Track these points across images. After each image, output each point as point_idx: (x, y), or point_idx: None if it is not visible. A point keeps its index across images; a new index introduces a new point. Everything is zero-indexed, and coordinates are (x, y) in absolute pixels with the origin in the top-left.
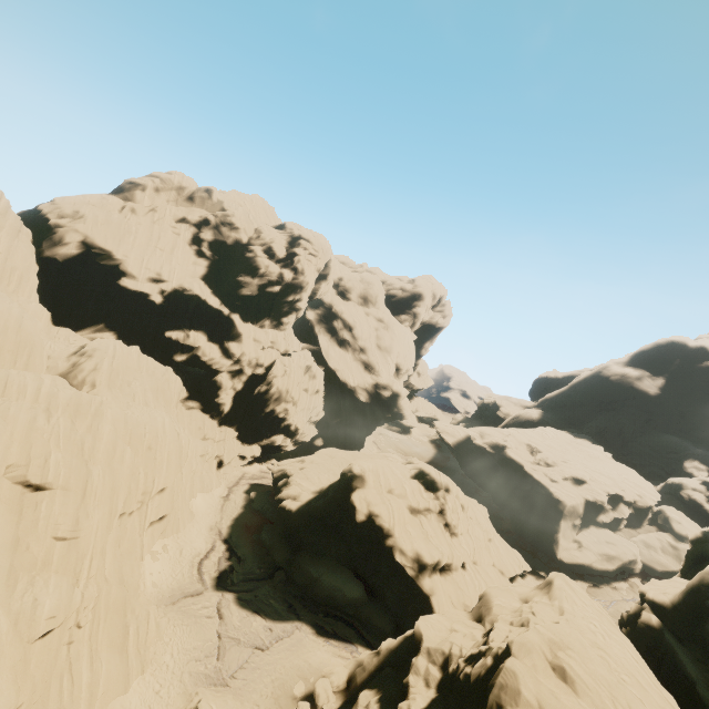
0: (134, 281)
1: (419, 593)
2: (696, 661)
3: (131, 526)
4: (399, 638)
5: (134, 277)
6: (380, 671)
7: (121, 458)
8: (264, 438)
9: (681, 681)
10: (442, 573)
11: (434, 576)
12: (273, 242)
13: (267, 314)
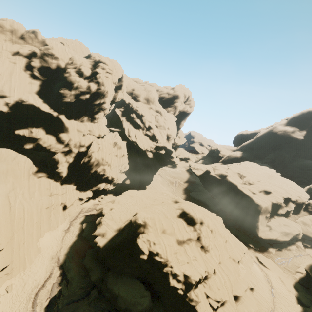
0: None
1: (187, 303)
2: None
3: None
4: None
5: None
6: None
7: None
8: (93, 186)
9: None
10: (201, 282)
11: (197, 291)
12: (81, 65)
13: (84, 113)
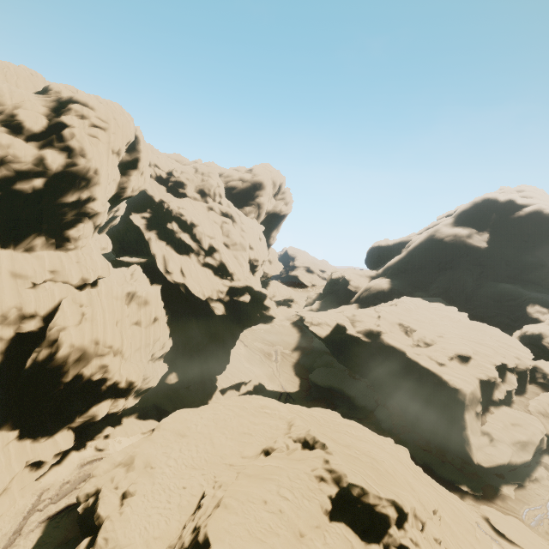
0: None
1: None
2: None
3: None
4: None
5: None
6: None
7: None
8: (75, 415)
9: None
10: None
11: None
12: (18, 107)
13: (34, 227)
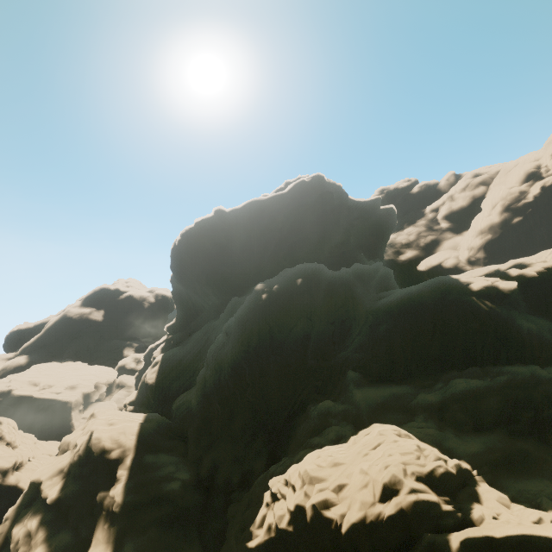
0: None
1: (7, 490)
2: (147, 408)
3: None
4: (20, 498)
5: None
6: (17, 518)
7: None
8: None
9: None
10: (18, 470)
11: (16, 472)
12: None
13: None
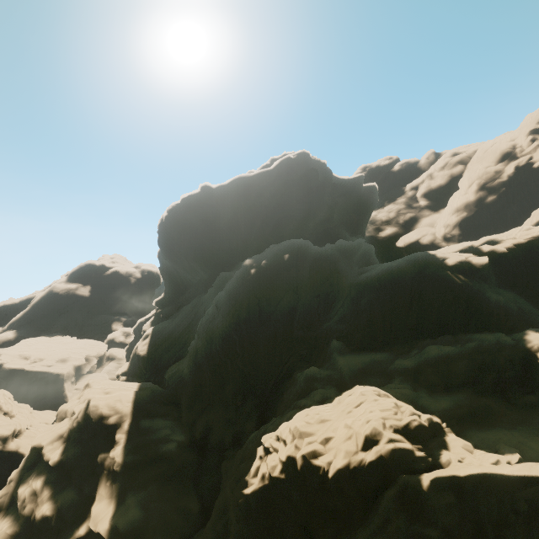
0: None
1: (8, 455)
2: (139, 378)
3: None
4: (23, 462)
5: None
6: (22, 479)
7: None
8: None
9: None
10: (17, 438)
11: (16, 439)
12: None
13: None
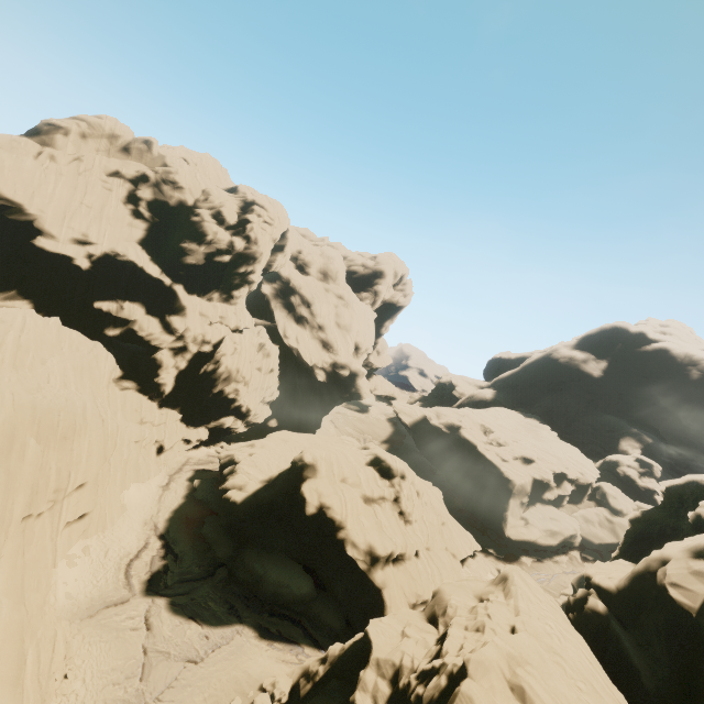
0: (53, 242)
1: (371, 586)
2: (639, 648)
3: (40, 530)
4: (347, 644)
5: (53, 237)
6: (325, 683)
7: (21, 452)
8: (212, 420)
9: (625, 668)
10: (395, 563)
11: (387, 568)
12: (222, 206)
13: (216, 286)
